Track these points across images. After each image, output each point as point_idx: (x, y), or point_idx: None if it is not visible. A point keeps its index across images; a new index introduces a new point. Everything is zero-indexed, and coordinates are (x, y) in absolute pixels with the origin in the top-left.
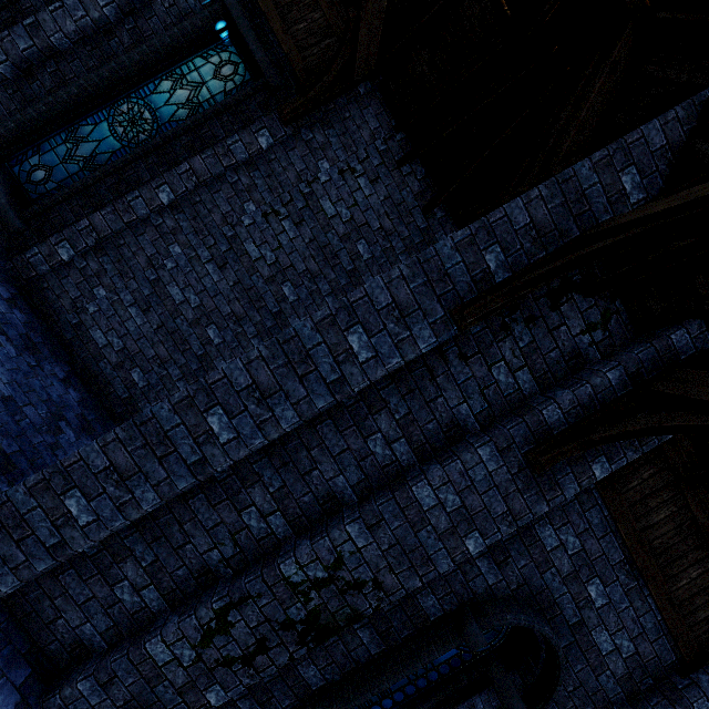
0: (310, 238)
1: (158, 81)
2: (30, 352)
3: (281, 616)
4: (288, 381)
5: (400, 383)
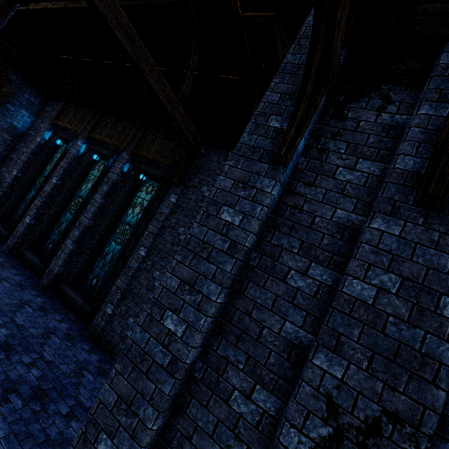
0: None
1: (127, 212)
2: (102, 376)
3: None
4: (201, 266)
5: (280, 228)
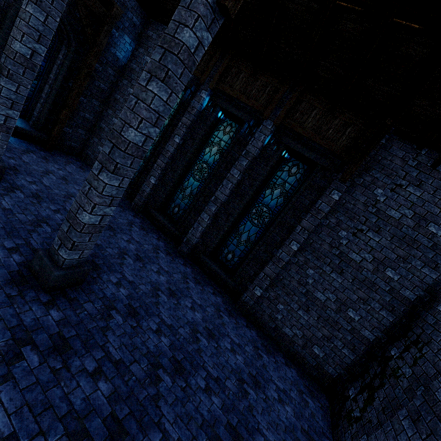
0: (390, 236)
1: (264, 191)
2: (269, 353)
3: None
4: None
5: None
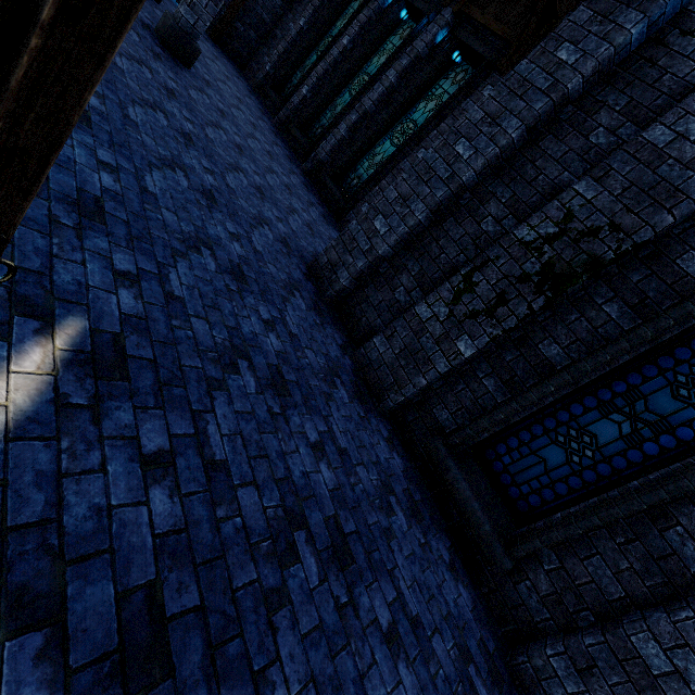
0: None
1: (418, 105)
2: None
3: (517, 272)
4: (511, 103)
5: (616, 83)
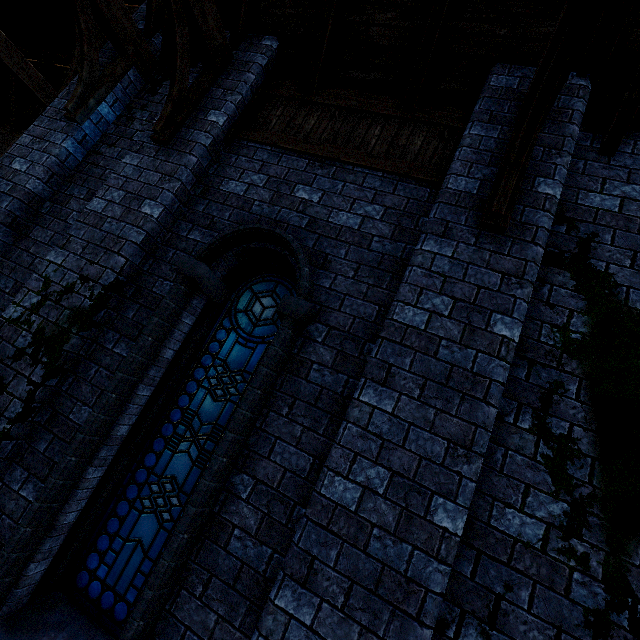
0: None
1: None
2: None
3: (12, 351)
4: None
5: (77, 181)
